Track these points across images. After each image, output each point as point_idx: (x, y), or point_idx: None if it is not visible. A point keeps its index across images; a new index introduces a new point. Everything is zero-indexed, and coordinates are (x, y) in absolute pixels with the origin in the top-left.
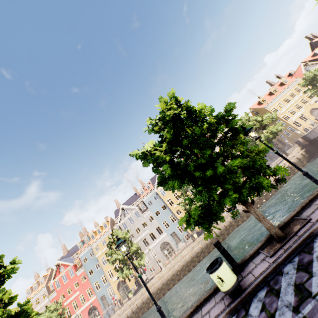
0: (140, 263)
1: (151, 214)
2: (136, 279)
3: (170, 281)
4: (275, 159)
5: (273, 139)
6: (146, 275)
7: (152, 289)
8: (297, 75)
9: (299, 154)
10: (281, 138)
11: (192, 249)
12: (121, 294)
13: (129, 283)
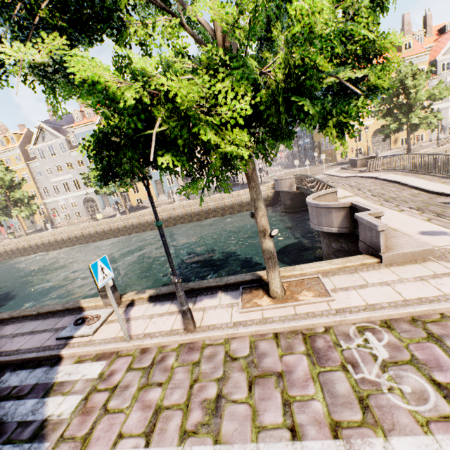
0: (21, 214)
1: (82, 157)
2: (46, 219)
3: (50, 245)
4: (302, 165)
5: (317, 137)
6: (60, 219)
7: (31, 243)
8: (441, 44)
9: (263, 193)
10: (322, 144)
11: (85, 228)
12: (27, 224)
13: (37, 218)
